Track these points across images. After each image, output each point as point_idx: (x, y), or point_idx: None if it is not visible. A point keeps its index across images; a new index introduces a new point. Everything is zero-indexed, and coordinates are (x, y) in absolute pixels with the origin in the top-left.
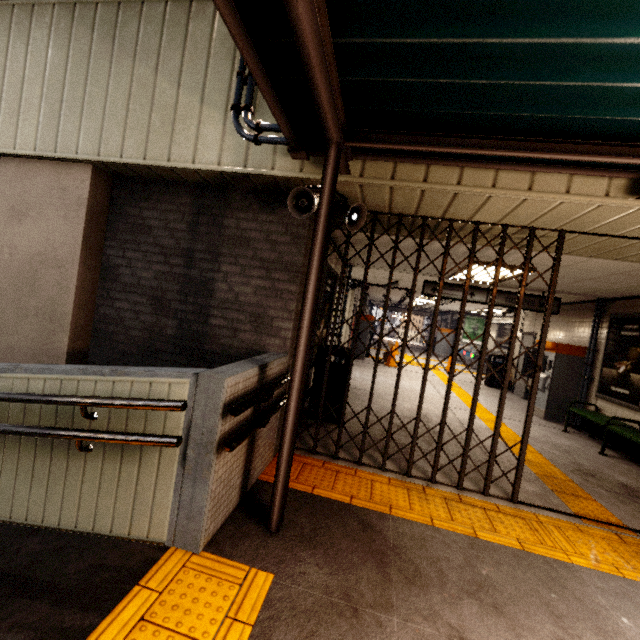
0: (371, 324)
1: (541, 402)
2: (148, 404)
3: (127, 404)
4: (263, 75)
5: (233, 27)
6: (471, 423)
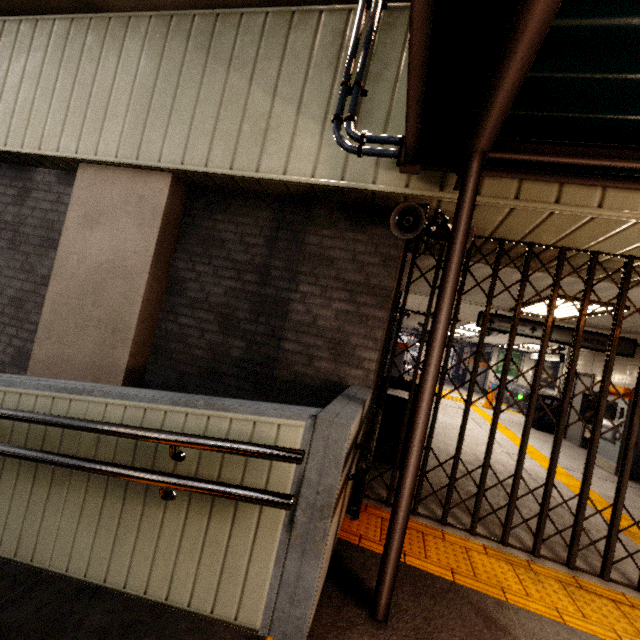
0: (463, 360)
1: (610, 454)
2: (258, 451)
3: (231, 448)
4: (422, 69)
5: (419, 5)
6: (586, 487)
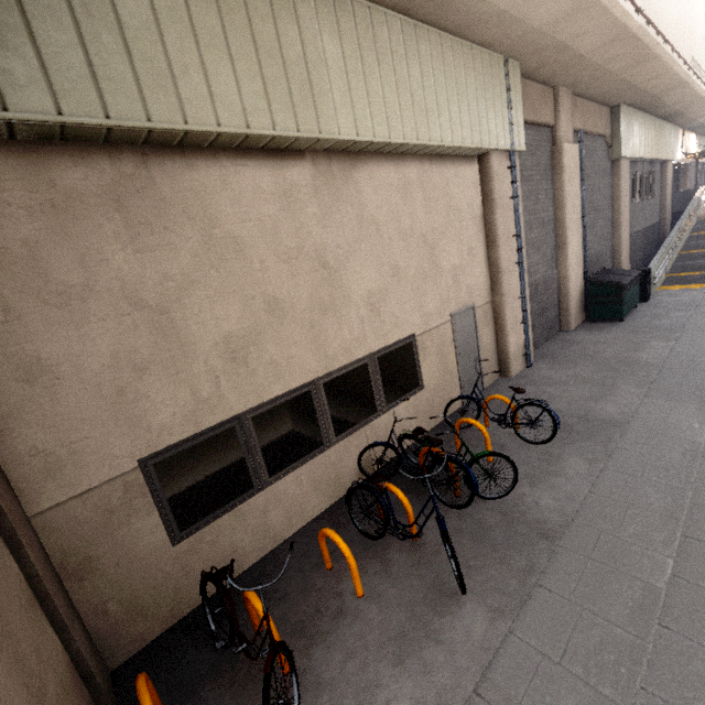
0: None
1: None
2: None
3: None
4: None
5: None
6: None
